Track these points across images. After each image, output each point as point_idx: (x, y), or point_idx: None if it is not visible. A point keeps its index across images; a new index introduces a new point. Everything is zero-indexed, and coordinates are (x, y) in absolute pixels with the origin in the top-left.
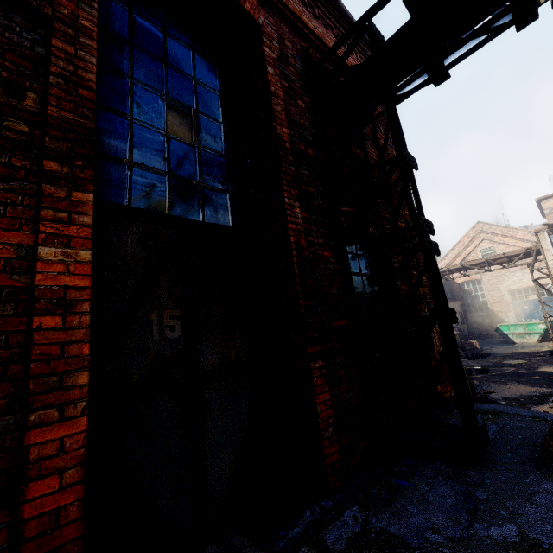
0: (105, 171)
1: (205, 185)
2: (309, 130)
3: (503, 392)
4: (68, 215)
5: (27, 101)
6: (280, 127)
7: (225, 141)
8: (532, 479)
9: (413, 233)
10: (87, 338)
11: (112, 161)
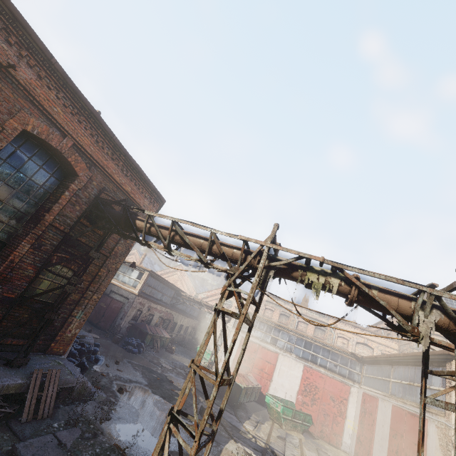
0: None
1: None
2: (72, 219)
3: (125, 373)
4: None
5: None
6: (50, 216)
7: (25, 204)
8: (16, 376)
9: (109, 276)
10: None
11: None
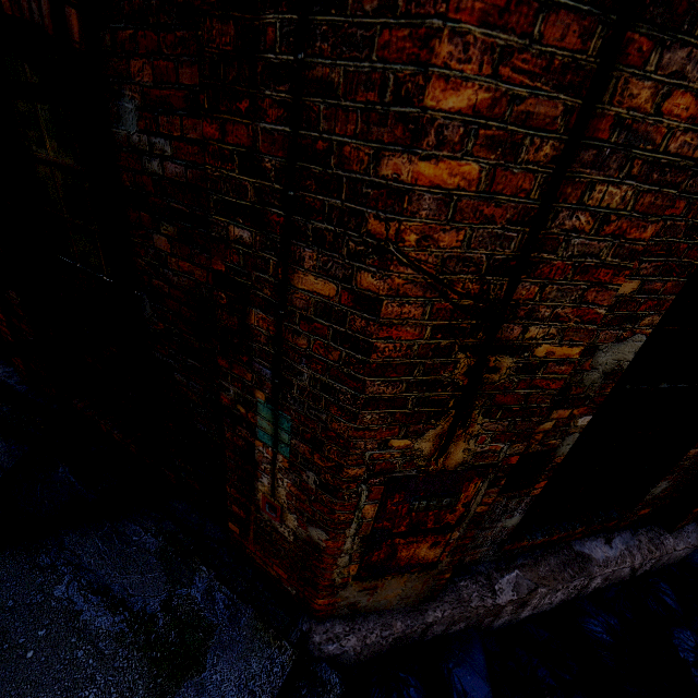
0: None
1: None
2: None
3: None
4: None
5: None
6: None
7: None
8: None
9: None
10: None
11: None
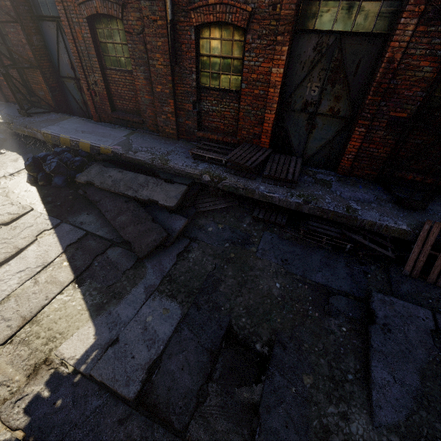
0: (308, 11)
1: (363, 0)
2: None
3: None
4: (280, 57)
5: (277, 10)
6: None
7: None
8: (402, 220)
9: None
10: (278, 96)
11: (312, 2)
